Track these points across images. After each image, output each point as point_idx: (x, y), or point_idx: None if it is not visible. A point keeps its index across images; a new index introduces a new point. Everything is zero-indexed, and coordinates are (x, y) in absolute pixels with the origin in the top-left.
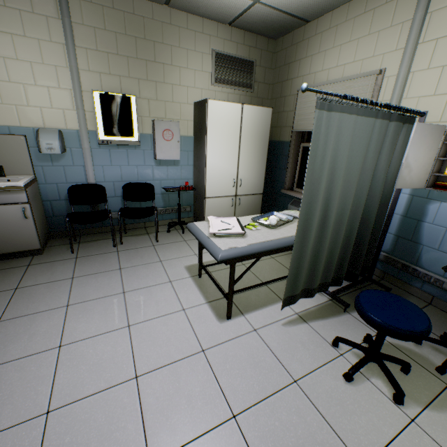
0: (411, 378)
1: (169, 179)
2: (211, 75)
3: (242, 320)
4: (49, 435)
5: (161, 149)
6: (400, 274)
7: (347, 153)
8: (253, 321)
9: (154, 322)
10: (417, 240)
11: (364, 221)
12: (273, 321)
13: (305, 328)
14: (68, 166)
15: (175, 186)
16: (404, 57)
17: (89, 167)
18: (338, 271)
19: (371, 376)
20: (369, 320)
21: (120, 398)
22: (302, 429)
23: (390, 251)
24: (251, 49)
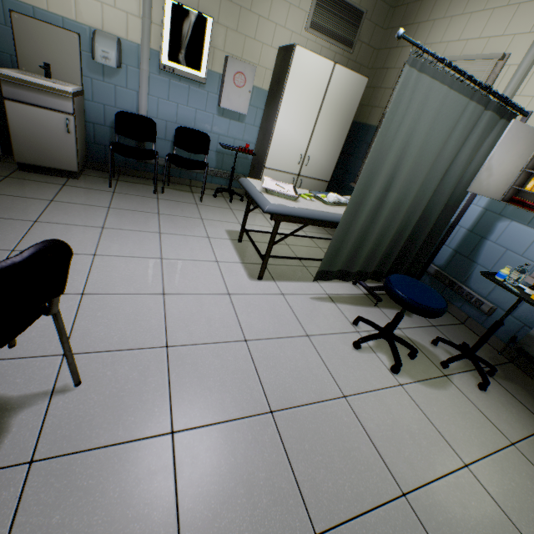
0: (414, 363)
1: (229, 136)
2: (308, 17)
3: (272, 284)
4: (83, 307)
5: (228, 96)
6: (445, 292)
7: (427, 130)
8: (282, 288)
9: (186, 262)
10: (473, 258)
11: (425, 219)
12: (302, 293)
13: (331, 306)
14: (120, 87)
15: (234, 146)
16: None
17: (143, 94)
18: (381, 265)
19: (378, 351)
20: (391, 292)
21: (147, 303)
22: (302, 363)
23: (444, 266)
24: None
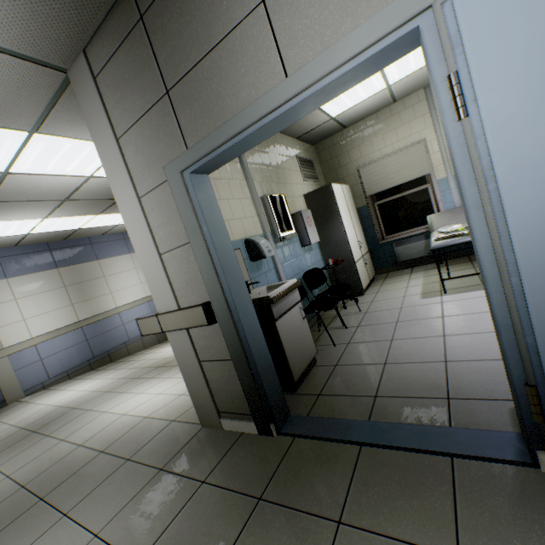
0: None
1: (312, 264)
2: (301, 173)
3: None
4: None
5: (310, 235)
6: None
7: None
8: None
9: None
10: None
11: None
12: None
13: None
14: (266, 272)
15: (323, 267)
16: (436, 129)
17: (279, 267)
18: None
19: None
20: None
21: None
22: None
23: None
24: (308, 153)
